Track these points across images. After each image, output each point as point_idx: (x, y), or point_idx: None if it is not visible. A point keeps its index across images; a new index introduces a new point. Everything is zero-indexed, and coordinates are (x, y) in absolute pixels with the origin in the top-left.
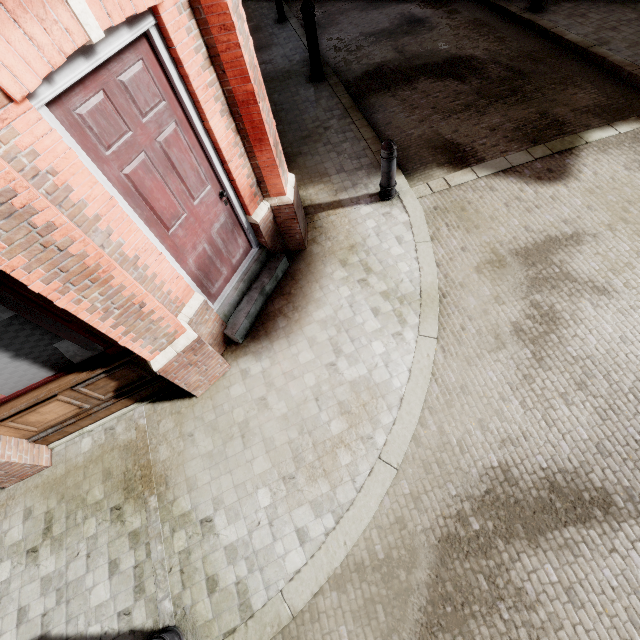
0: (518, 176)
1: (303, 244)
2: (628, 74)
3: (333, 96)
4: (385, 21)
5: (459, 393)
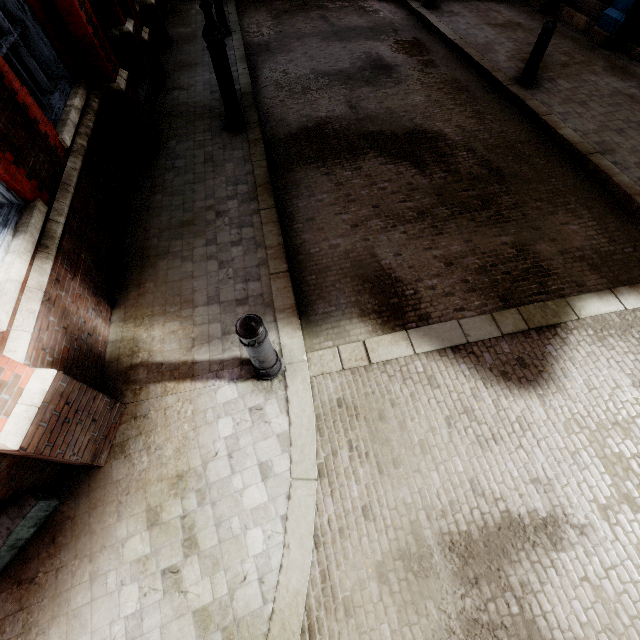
0: (474, 363)
1: (92, 464)
2: (638, 207)
3: (246, 159)
4: (346, 59)
5: None
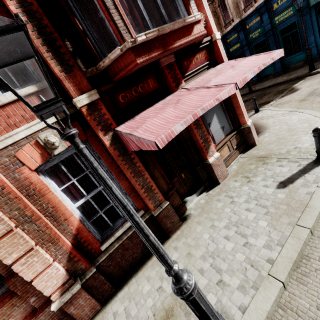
0: (286, 95)
1: None
2: (289, 80)
3: None
4: None
5: None
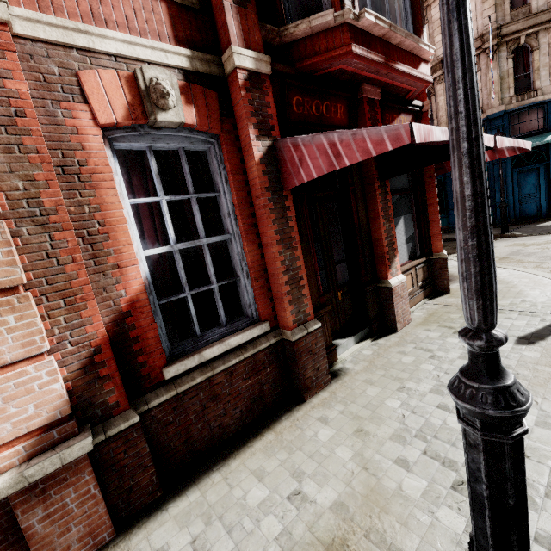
0: None
1: None
2: None
3: None
4: None
5: (550, 269)
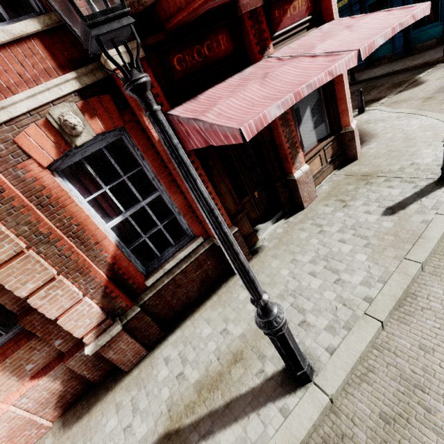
0: (405, 90)
1: None
2: (411, 68)
3: None
4: None
5: None
